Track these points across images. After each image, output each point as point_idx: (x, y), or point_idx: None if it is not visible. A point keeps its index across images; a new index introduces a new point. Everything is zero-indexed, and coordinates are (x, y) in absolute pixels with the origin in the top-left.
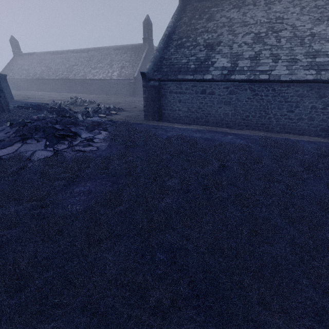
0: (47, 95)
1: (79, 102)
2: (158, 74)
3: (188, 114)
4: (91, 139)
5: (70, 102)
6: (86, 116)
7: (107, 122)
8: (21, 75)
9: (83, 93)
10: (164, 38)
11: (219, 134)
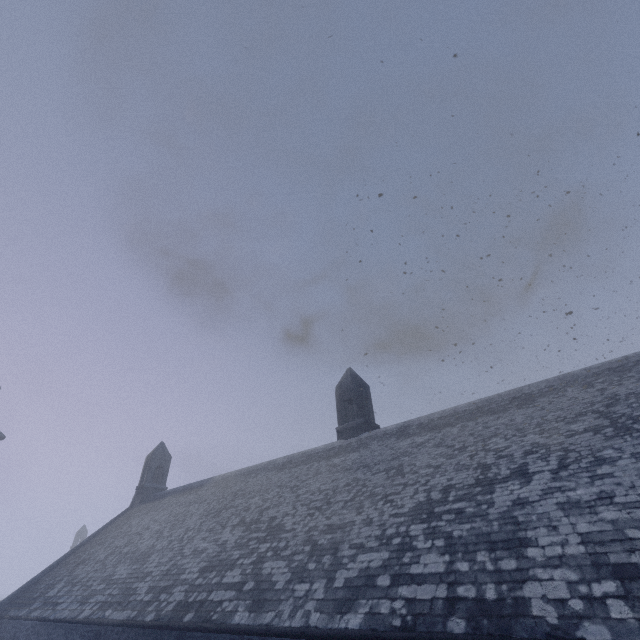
0: None
1: None
2: (7, 606)
3: None
4: None
5: None
6: None
7: None
8: None
9: None
10: (67, 553)
11: None
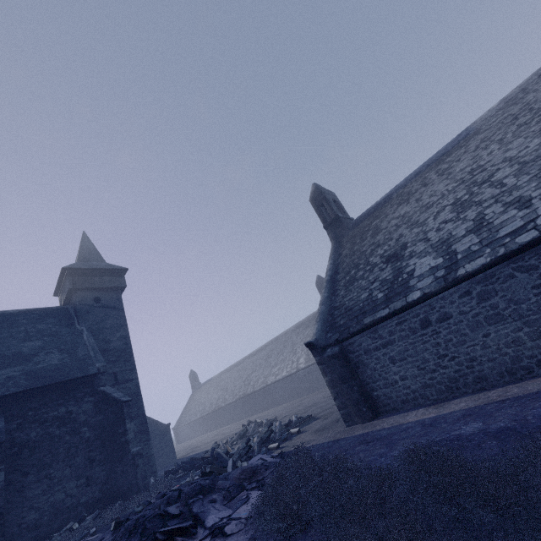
0: (220, 433)
1: (251, 429)
2: (333, 333)
3: (426, 379)
4: (220, 527)
5: (238, 435)
6: (248, 458)
7: (272, 460)
8: (197, 413)
9: (268, 409)
10: (326, 286)
11: (536, 401)
